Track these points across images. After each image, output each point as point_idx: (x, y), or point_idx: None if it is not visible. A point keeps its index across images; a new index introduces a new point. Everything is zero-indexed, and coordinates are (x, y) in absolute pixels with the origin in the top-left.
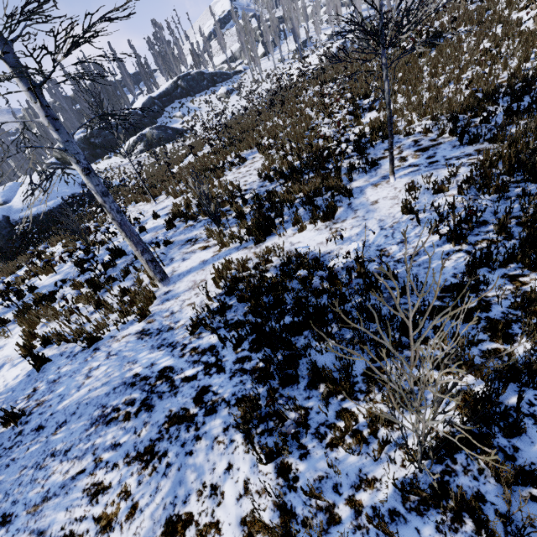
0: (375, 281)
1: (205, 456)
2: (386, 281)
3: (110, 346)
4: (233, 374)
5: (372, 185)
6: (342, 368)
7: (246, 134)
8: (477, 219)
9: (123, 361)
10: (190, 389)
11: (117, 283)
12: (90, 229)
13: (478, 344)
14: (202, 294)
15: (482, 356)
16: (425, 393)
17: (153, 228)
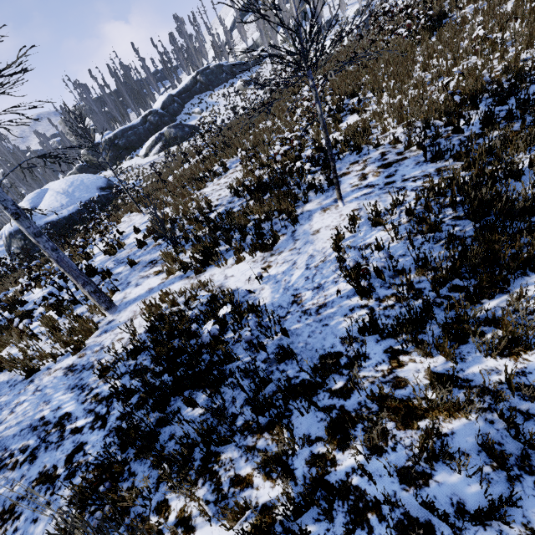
0: (261, 341)
1: (43, 527)
2: (282, 337)
3: (41, 380)
4: (109, 433)
5: (322, 209)
6: (175, 454)
7: (233, 140)
8: (393, 268)
9: (42, 399)
10: (70, 444)
11: (80, 305)
12: (76, 245)
13: (314, 443)
14: (125, 332)
15: (309, 461)
16: (236, 498)
17: (131, 244)
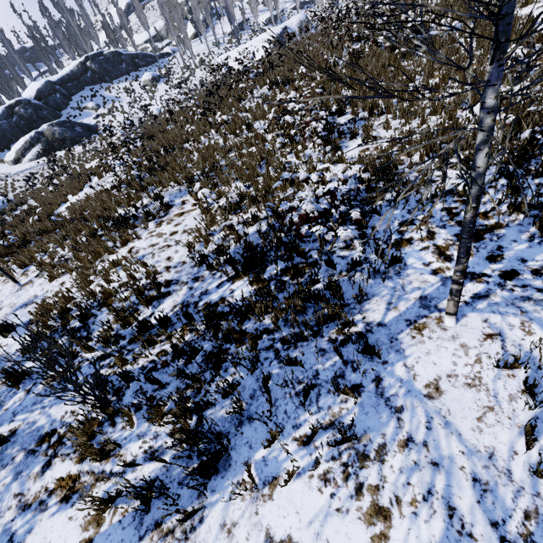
0: None
1: None
2: None
3: None
4: None
5: (410, 324)
6: None
7: (170, 160)
8: None
9: None
10: None
11: None
12: None
13: None
14: None
15: None
16: None
17: None
